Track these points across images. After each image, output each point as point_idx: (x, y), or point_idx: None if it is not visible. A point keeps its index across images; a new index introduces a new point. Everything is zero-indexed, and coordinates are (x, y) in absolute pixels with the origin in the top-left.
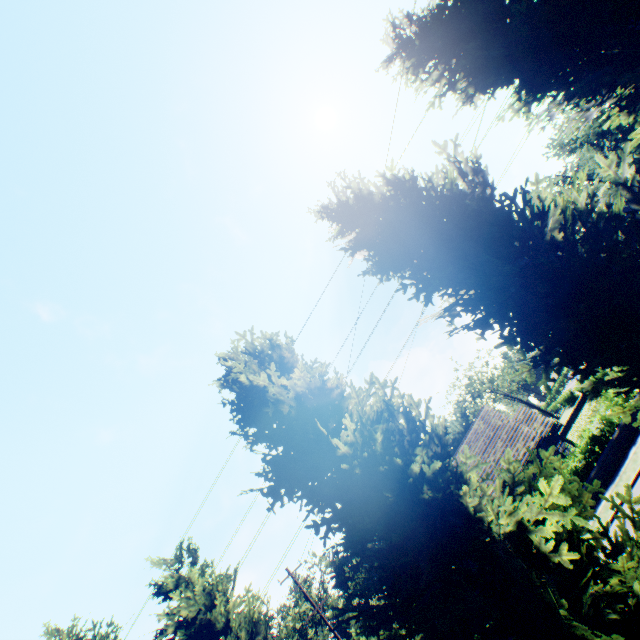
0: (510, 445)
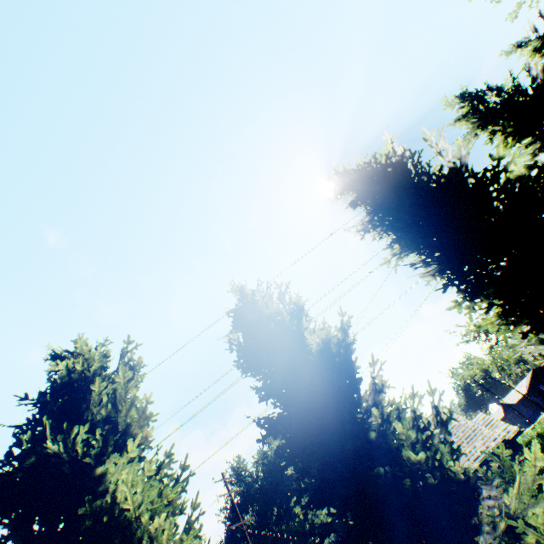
0: (467, 442)
